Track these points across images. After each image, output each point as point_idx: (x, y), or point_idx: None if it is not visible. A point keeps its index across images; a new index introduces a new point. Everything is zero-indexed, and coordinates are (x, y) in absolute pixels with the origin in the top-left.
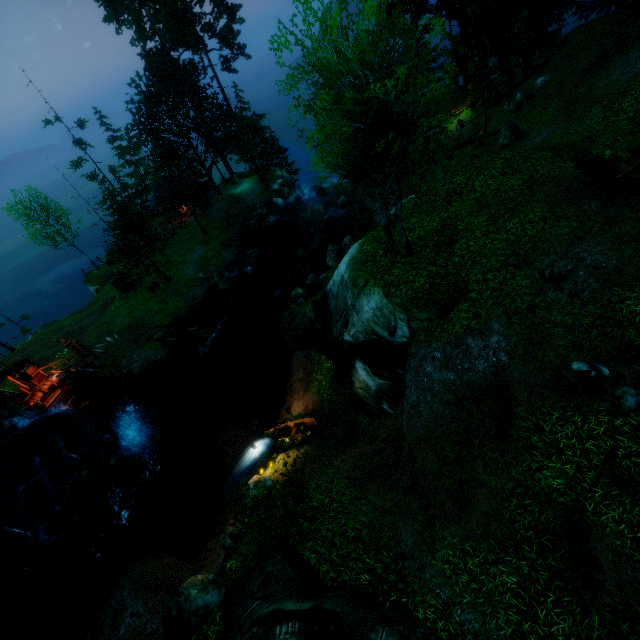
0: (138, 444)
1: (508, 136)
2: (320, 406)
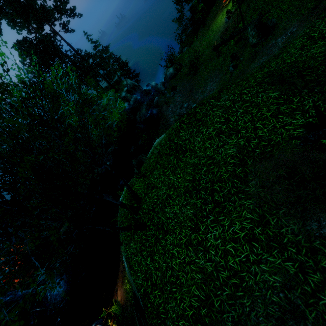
0: (66, 283)
1: (255, 35)
2: (126, 305)
